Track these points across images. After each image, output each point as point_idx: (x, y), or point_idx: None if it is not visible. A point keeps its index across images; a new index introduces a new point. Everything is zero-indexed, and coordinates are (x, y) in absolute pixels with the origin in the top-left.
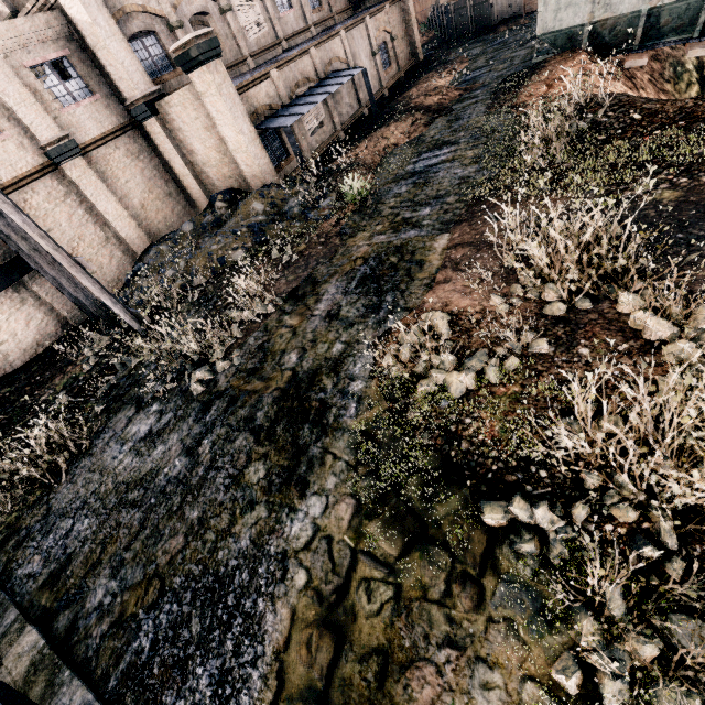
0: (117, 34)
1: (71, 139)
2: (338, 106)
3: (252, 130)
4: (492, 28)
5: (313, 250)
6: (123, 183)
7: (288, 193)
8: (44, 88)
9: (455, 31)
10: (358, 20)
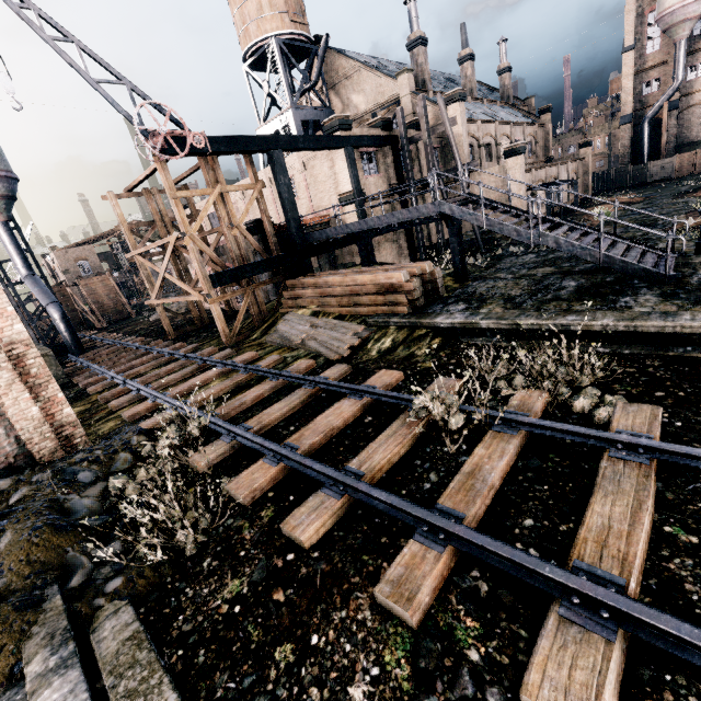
0: (467, 142)
1: None
2: None
3: (525, 190)
4: (647, 183)
5: None
6: None
7: None
8: None
9: (614, 184)
10: (565, 162)
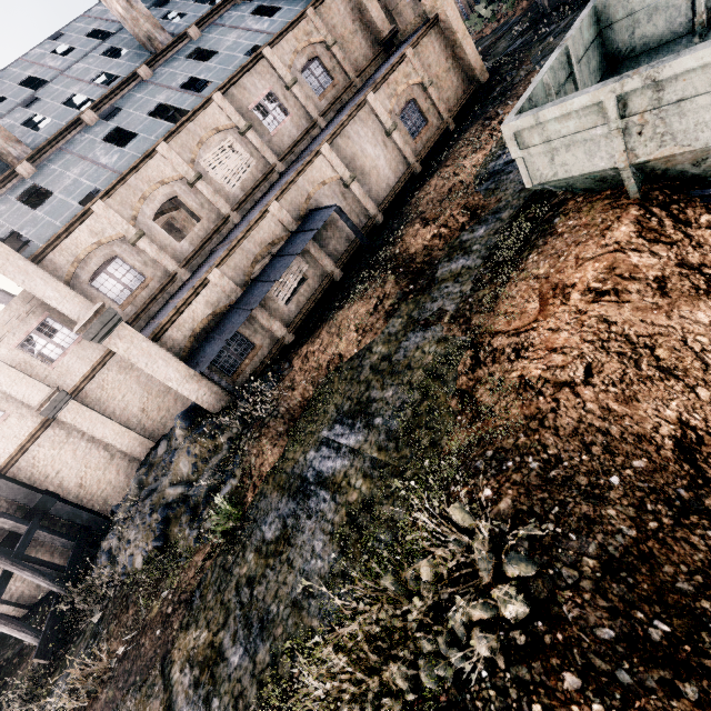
0: (68, 294)
1: (59, 392)
2: (331, 239)
3: (182, 367)
4: None
5: (147, 639)
6: (121, 399)
7: (213, 446)
8: (33, 357)
9: (547, 3)
10: (352, 111)
